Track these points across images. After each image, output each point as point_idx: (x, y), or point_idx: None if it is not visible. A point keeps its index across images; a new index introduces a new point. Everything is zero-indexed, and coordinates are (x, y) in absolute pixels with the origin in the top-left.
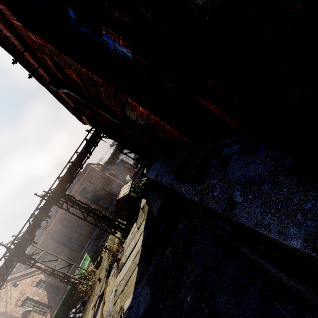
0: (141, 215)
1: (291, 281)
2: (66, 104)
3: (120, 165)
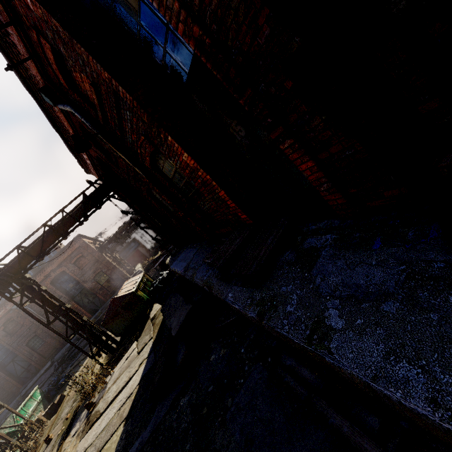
0: (148, 330)
1: None
2: (65, 133)
3: (131, 247)
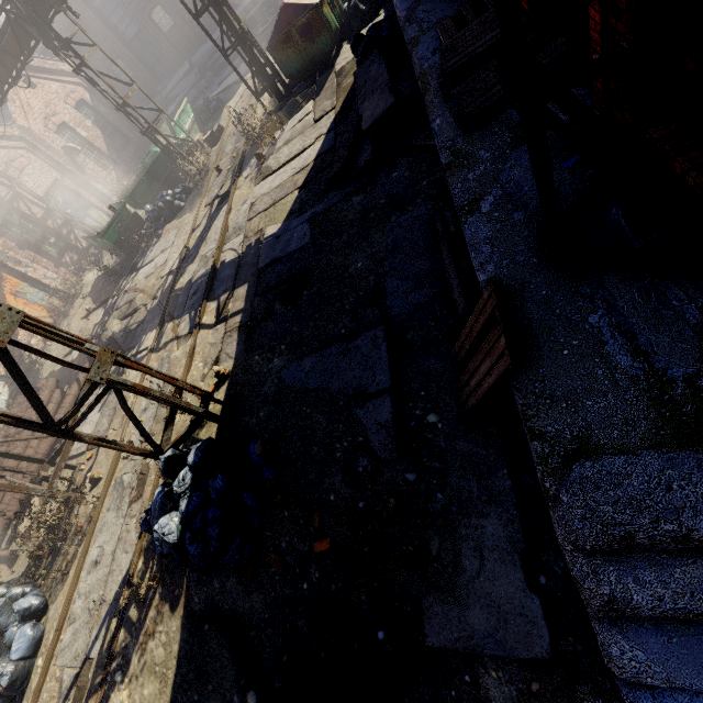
0: (330, 92)
1: (460, 298)
2: None
3: None
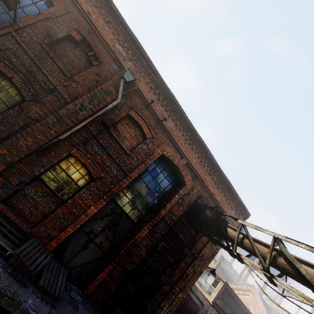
0: None
1: None
2: None
3: None
